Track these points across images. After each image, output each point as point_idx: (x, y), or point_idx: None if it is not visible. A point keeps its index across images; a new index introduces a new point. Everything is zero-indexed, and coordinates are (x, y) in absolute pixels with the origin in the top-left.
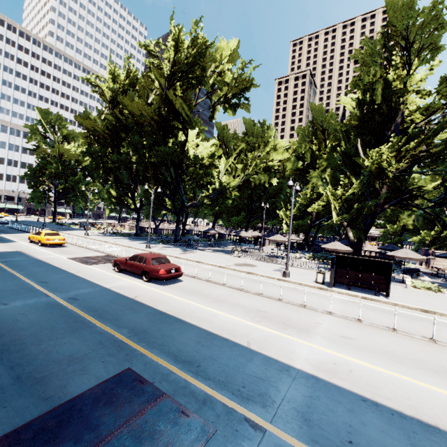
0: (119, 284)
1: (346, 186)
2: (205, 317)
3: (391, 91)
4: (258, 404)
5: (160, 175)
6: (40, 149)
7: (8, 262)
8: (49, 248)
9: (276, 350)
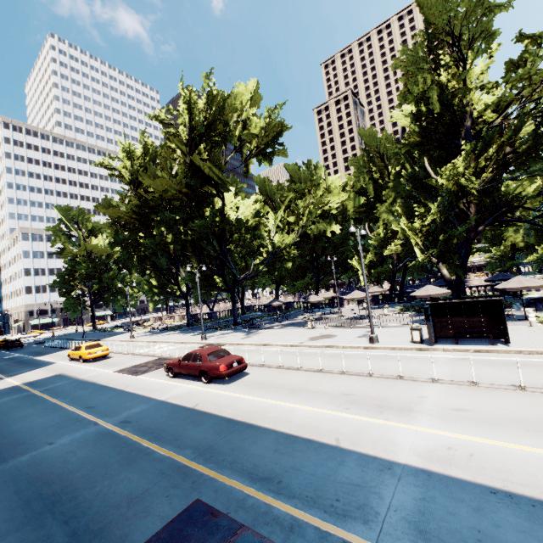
0: (176, 393)
1: (424, 215)
2: (281, 416)
3: (449, 94)
4: (357, 520)
5: (203, 251)
6: (66, 250)
7: (49, 391)
8: (92, 364)
9: (372, 444)
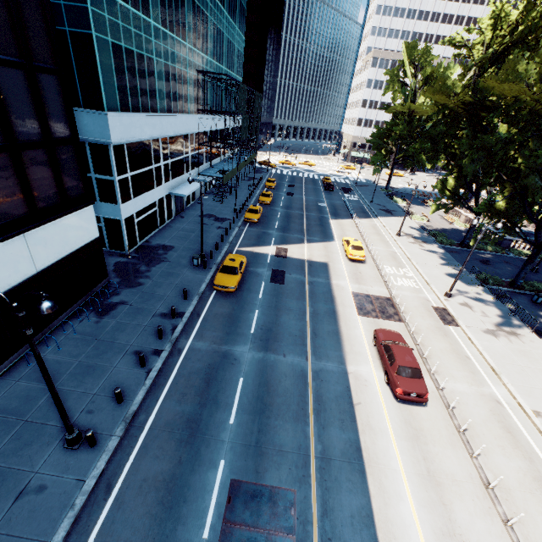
0: (360, 371)
1: None
2: (388, 491)
3: None
4: None
5: None
6: (391, 107)
7: (311, 286)
8: (349, 264)
9: None
